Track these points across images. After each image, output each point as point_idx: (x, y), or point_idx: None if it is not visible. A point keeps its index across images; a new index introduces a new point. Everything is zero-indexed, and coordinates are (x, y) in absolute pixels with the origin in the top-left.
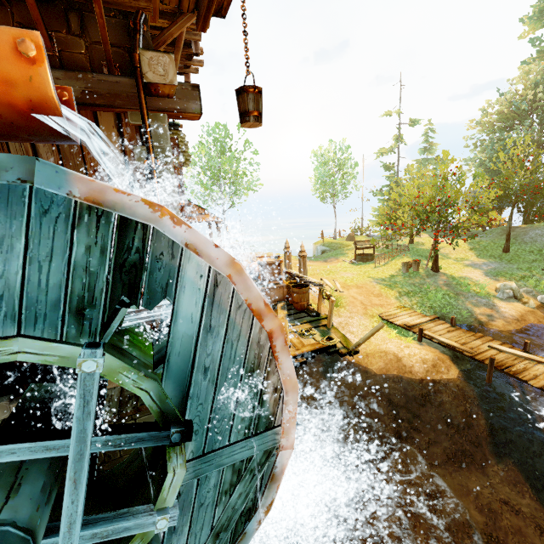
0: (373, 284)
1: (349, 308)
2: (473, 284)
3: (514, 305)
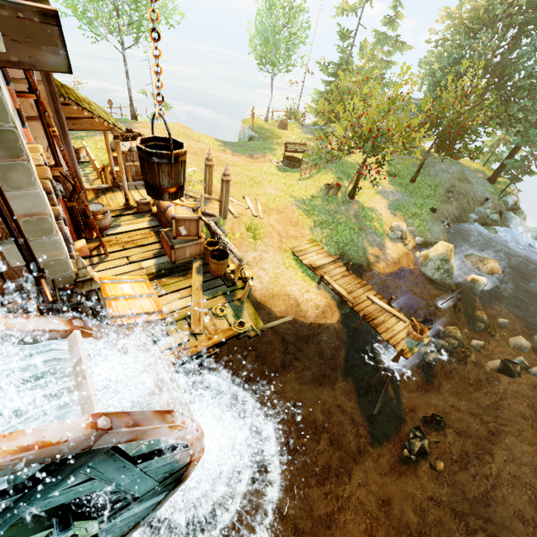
0: (294, 208)
1: (266, 240)
2: (376, 218)
3: (398, 246)
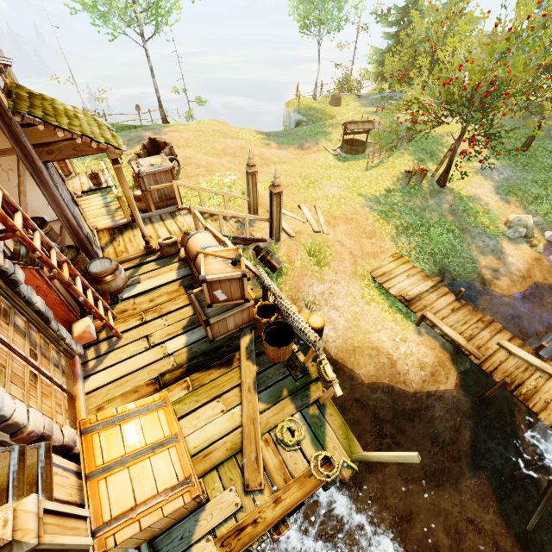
0: (365, 211)
1: (335, 264)
2: (482, 211)
3: (522, 250)
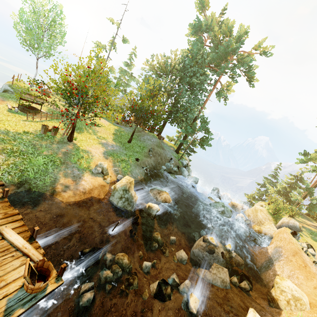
0: None
1: None
2: (86, 157)
3: (96, 179)
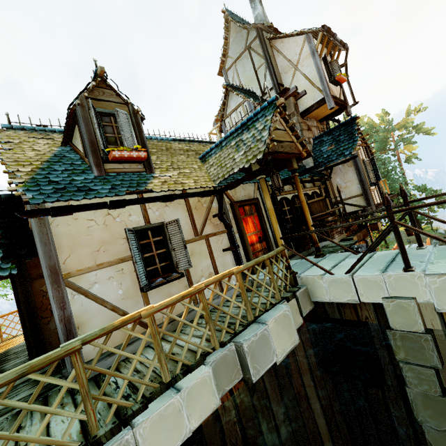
0: None
1: None
2: None
3: None
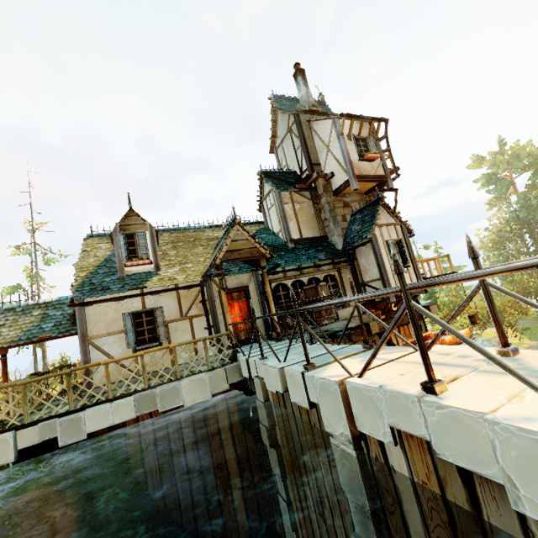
0: None
1: None
2: None
3: None
